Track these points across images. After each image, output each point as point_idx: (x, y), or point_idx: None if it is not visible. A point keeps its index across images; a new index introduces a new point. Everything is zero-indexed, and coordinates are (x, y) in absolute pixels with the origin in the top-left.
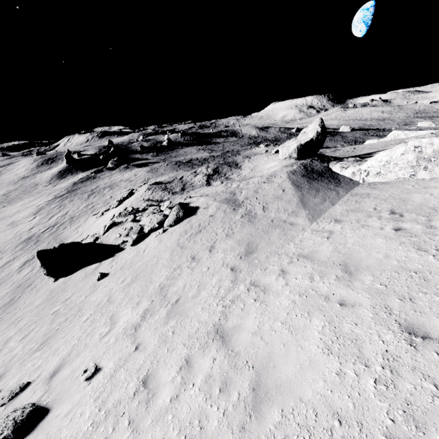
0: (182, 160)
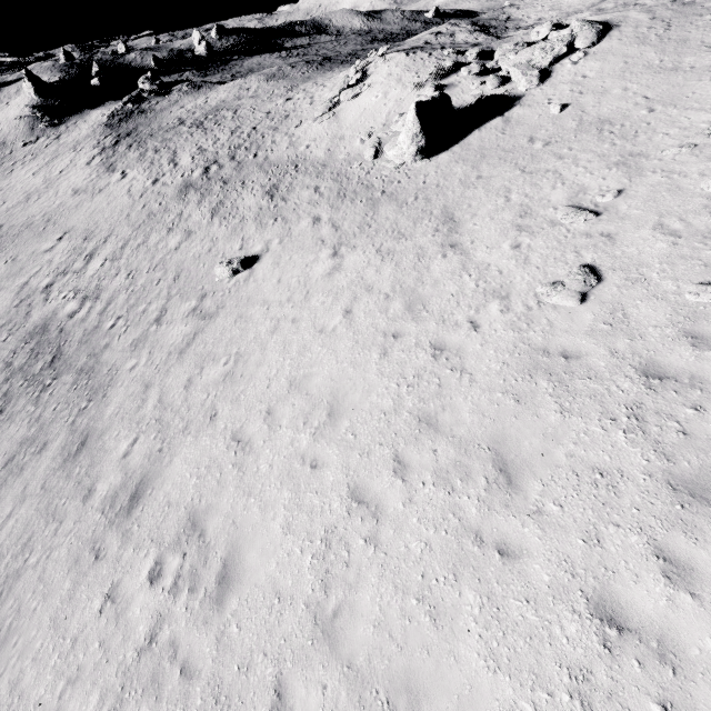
0: (311, 59)
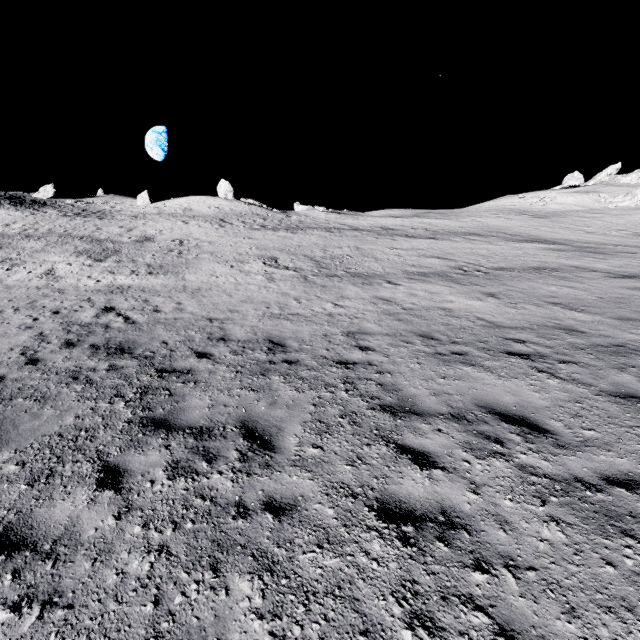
0: None
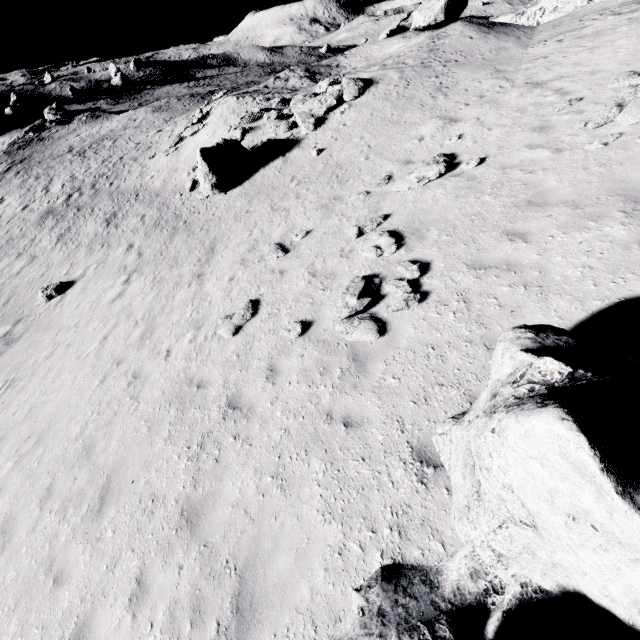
0: (198, 92)
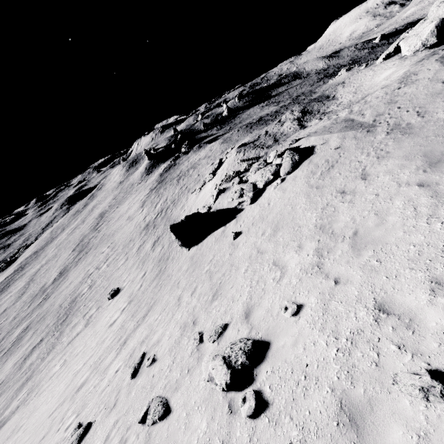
0: (252, 121)
